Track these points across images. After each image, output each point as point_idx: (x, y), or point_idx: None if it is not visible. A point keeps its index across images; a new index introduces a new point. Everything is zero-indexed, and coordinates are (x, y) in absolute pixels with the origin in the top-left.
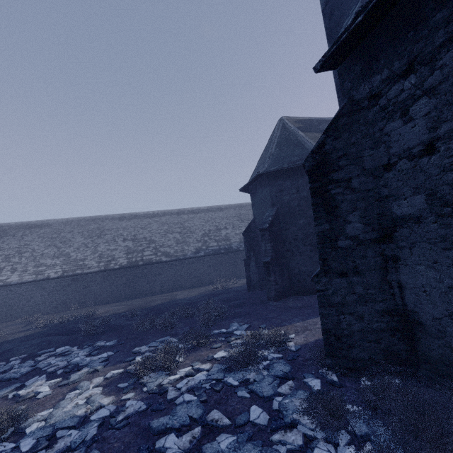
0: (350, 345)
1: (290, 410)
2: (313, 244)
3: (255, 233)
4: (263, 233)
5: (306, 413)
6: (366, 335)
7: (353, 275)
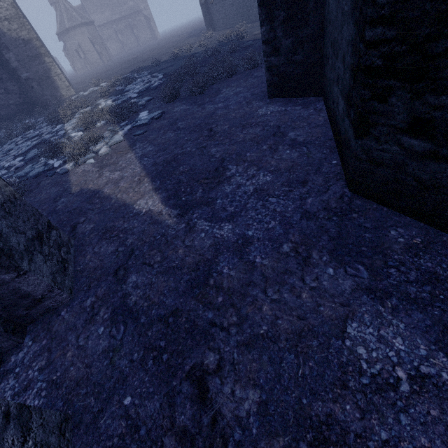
0: None
1: None
2: None
3: None
4: None
5: None
6: None
7: None
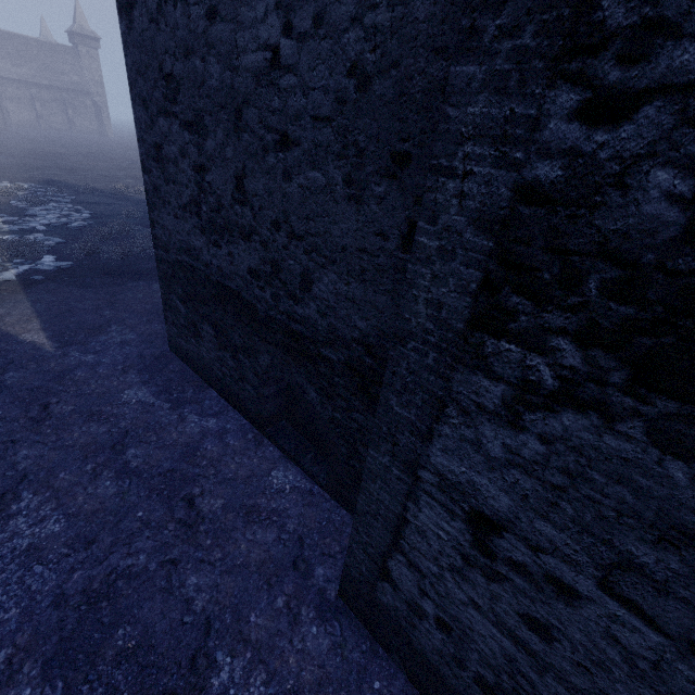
0: None
1: None
2: None
3: None
4: None
5: None
6: None
7: None
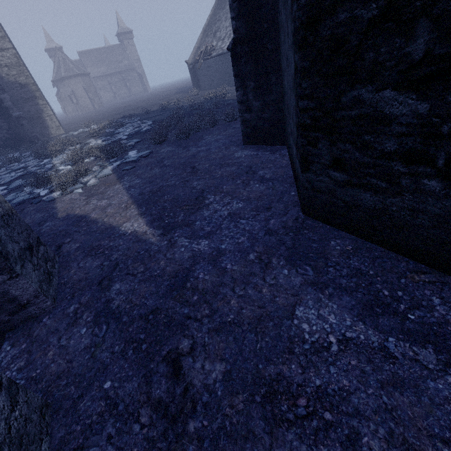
0: None
1: None
2: None
3: None
4: None
5: None
6: None
7: None
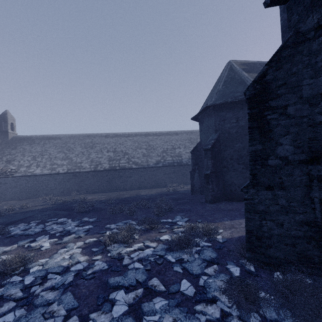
0: (269, 245)
1: (212, 288)
2: (245, 163)
3: (200, 152)
4: (206, 152)
5: (225, 293)
6: (283, 239)
7: (278, 189)
